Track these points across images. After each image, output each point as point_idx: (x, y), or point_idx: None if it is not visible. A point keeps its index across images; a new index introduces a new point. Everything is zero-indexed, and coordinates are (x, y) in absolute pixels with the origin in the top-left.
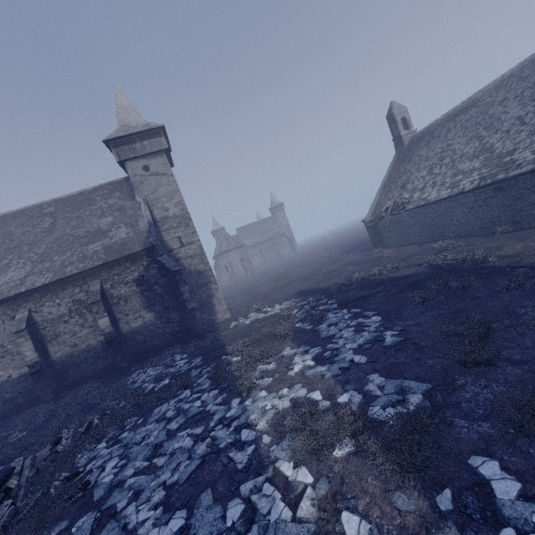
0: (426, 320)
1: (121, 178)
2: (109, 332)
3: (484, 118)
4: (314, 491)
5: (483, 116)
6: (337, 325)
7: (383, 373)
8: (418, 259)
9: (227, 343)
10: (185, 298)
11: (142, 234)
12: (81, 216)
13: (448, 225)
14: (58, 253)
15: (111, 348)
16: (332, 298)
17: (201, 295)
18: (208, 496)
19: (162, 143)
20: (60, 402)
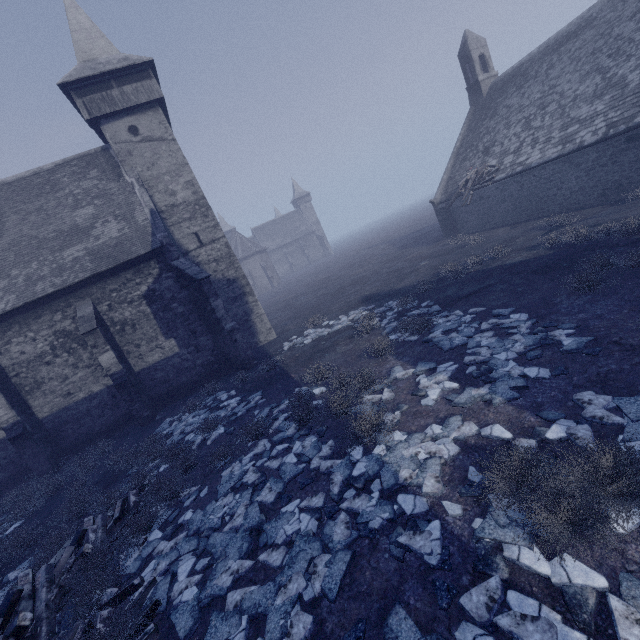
0: (608, 310)
1: (96, 148)
2: (116, 371)
3: (606, 42)
4: (629, 605)
5: (605, 39)
6: (460, 331)
7: (594, 388)
8: (525, 241)
9: (291, 370)
10: (219, 316)
11: (143, 229)
12: (43, 207)
13: (553, 196)
14: (18, 265)
15: (124, 392)
16: (423, 300)
17: (234, 312)
18: (405, 623)
19: (153, 89)
20: (63, 472)
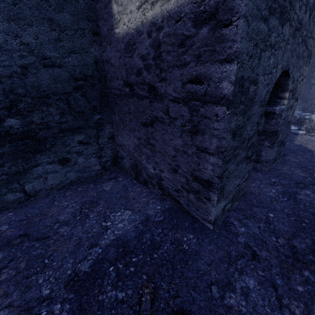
0: None
1: None
2: None
3: None
4: None
5: None
6: None
7: None
8: None
9: None
10: (313, 75)
11: None
12: None
13: None
14: None
15: None
16: None
17: None
18: None
19: None
20: None
